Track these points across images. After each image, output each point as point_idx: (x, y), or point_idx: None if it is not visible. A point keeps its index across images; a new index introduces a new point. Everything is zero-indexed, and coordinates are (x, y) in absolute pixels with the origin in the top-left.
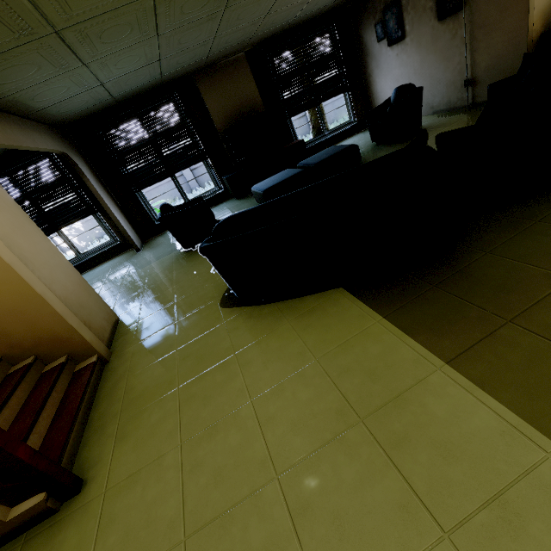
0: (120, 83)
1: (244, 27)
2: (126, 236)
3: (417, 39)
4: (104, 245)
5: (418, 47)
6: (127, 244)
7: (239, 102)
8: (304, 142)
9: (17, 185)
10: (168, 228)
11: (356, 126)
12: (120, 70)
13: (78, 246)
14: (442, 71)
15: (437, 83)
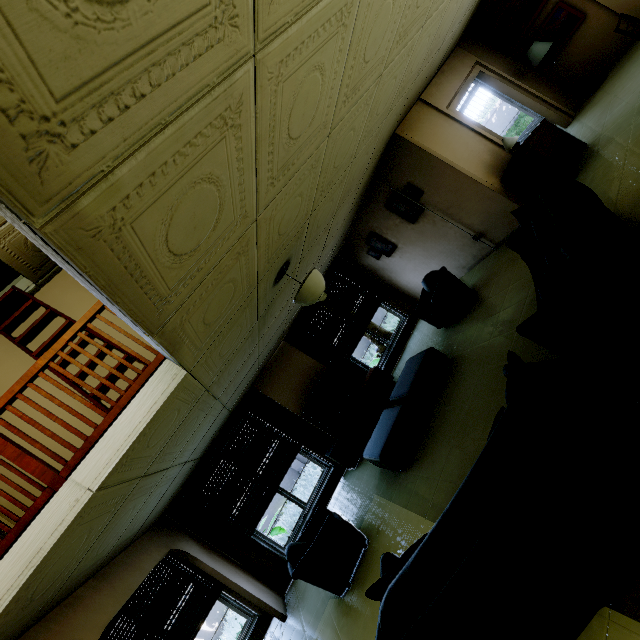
0: (200, 446)
1: (276, 332)
2: (263, 606)
3: (407, 241)
4: (243, 634)
5: (413, 244)
6: (268, 613)
7: (301, 378)
8: (377, 368)
9: (133, 617)
10: (308, 581)
11: (411, 319)
12: (196, 441)
13: (211, 634)
14: (447, 244)
15: (451, 252)
